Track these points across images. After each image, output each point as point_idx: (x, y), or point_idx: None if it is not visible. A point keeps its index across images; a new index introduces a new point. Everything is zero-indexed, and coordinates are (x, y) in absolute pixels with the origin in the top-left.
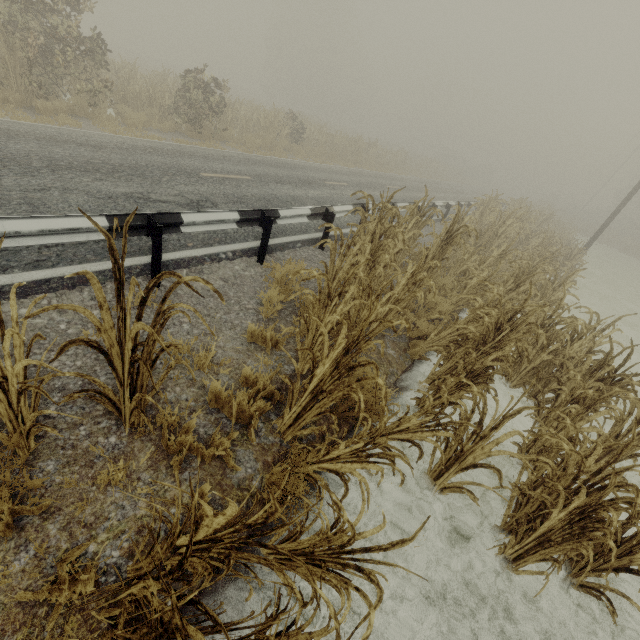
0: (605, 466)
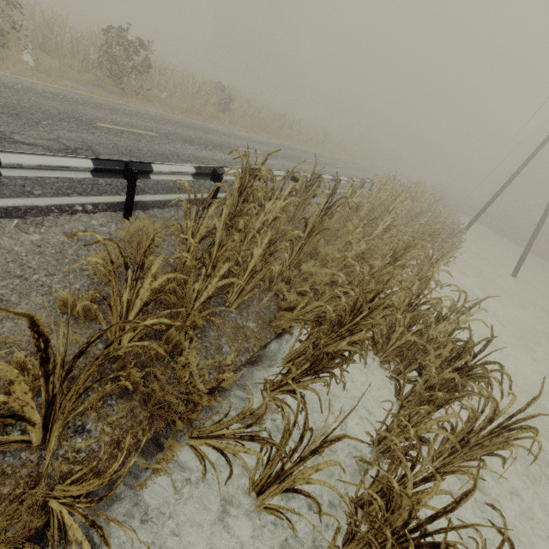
0: (441, 512)
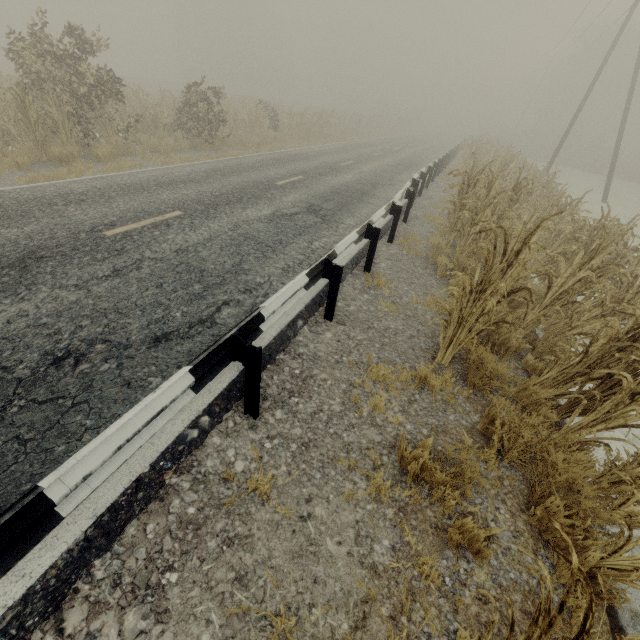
0: None
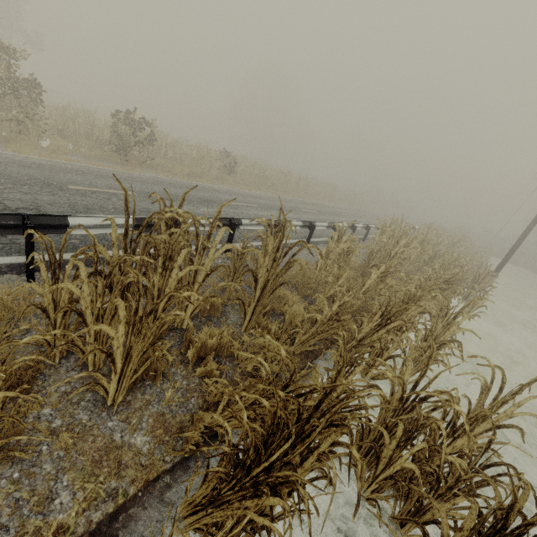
0: None
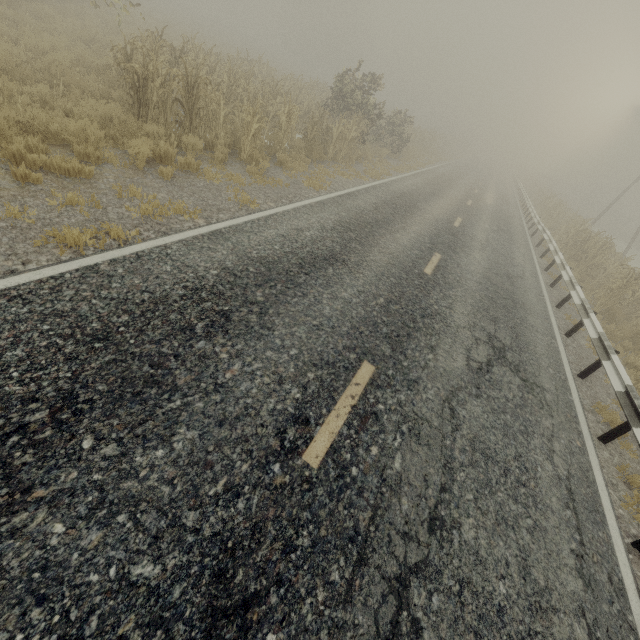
0: None
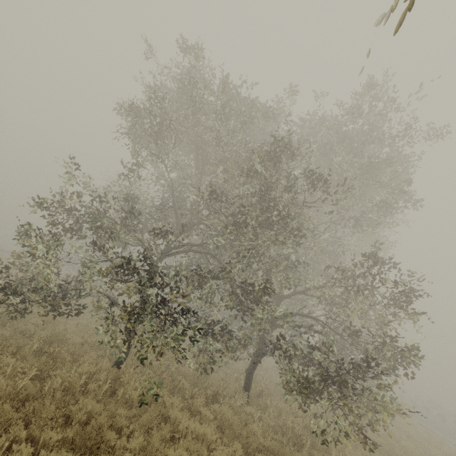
0: None
